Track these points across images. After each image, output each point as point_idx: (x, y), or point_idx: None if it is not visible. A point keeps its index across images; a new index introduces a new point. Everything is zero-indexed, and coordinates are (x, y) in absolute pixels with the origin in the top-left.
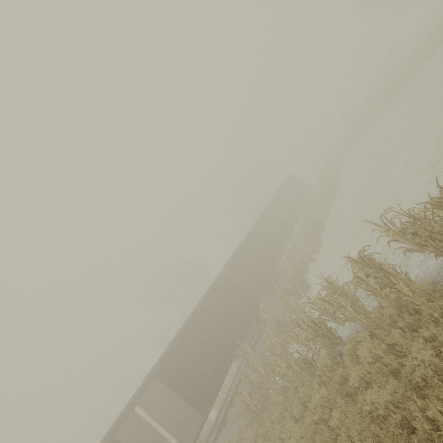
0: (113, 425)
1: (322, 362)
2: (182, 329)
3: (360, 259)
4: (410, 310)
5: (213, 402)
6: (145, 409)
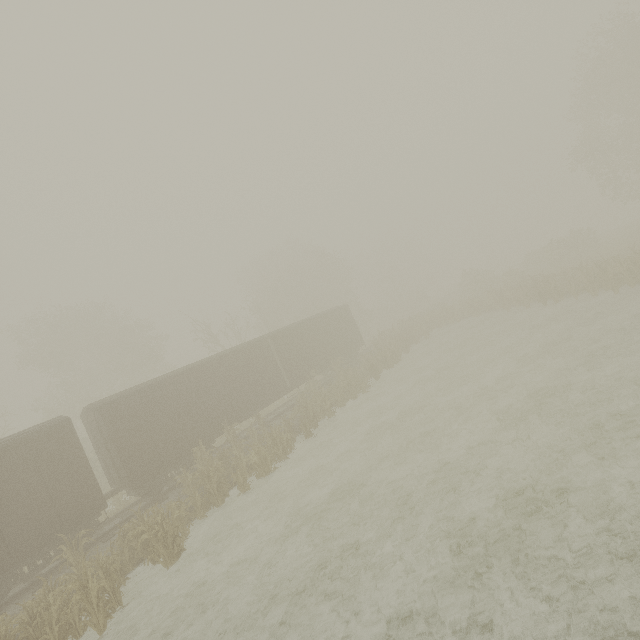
0: None
1: None
2: None
3: None
4: None
5: None
6: None
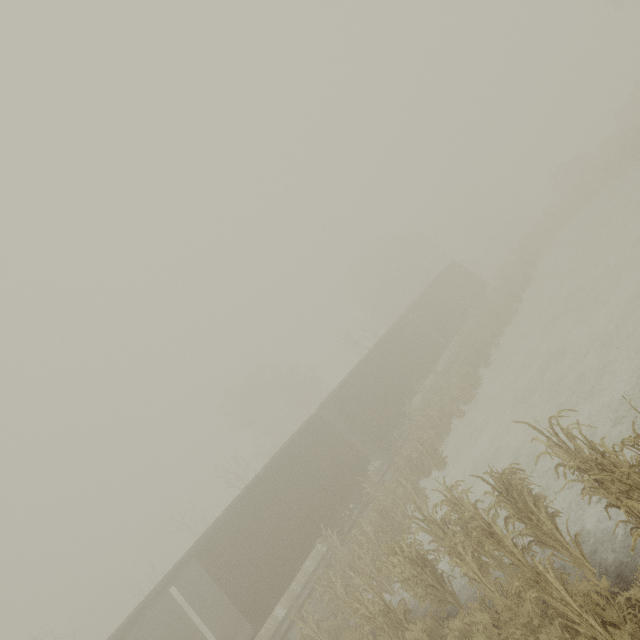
0: (130, 615)
1: (413, 633)
2: (244, 492)
3: (505, 479)
4: (559, 630)
5: (271, 610)
6: (184, 592)
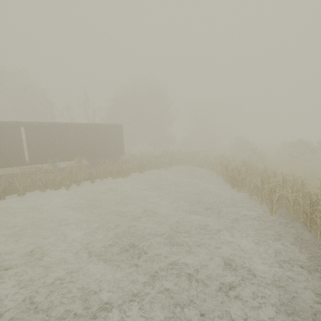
0: None
1: None
2: None
3: None
4: None
5: None
6: None
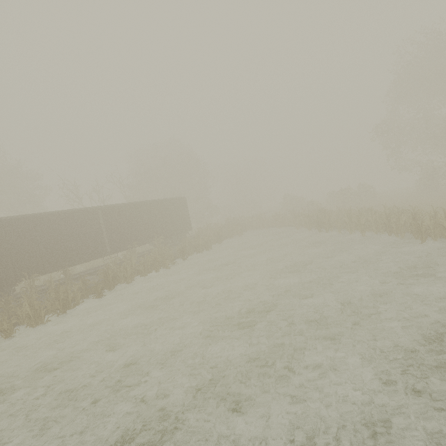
0: None
1: None
2: None
3: None
4: None
5: None
6: None
